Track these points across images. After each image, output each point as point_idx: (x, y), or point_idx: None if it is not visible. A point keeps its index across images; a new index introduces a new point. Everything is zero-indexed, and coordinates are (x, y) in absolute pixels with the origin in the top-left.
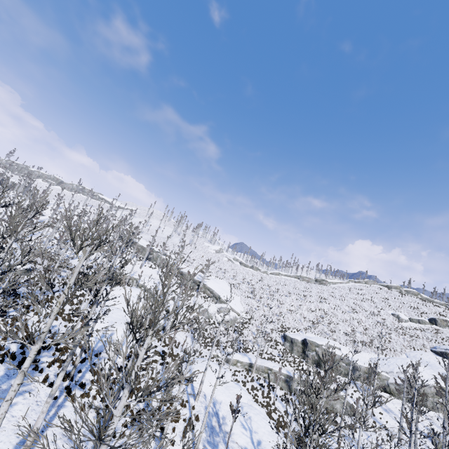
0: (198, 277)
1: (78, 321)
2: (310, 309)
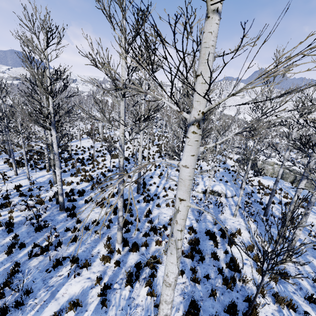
0: None
1: None
2: None
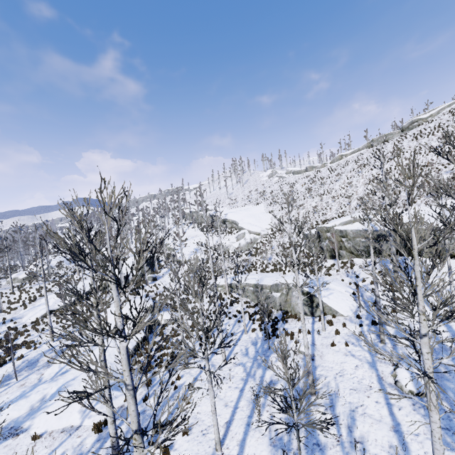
0: (224, 216)
1: (1, 303)
2: (369, 179)
